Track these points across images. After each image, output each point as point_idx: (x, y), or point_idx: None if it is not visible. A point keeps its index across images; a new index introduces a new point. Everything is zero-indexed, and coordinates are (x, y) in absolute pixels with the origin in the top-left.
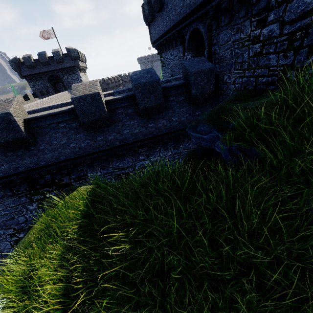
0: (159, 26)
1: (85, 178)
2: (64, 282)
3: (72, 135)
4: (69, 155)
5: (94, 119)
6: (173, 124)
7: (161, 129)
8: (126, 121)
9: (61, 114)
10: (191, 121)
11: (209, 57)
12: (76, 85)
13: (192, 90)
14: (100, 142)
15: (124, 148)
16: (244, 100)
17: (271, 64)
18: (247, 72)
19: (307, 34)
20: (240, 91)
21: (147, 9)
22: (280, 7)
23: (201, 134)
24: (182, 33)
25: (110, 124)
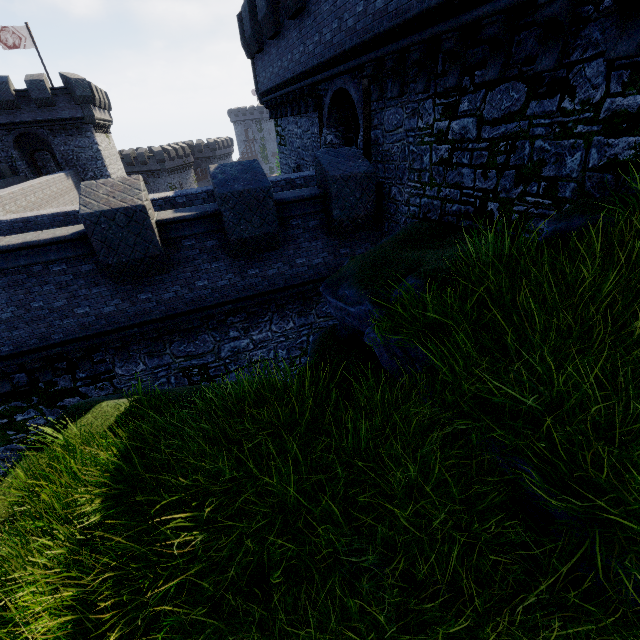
0: (273, 65)
1: (109, 378)
2: (73, 609)
3: (81, 289)
4: (74, 331)
5: (133, 258)
6: (297, 271)
7: (273, 280)
8: (202, 262)
9: (56, 245)
10: (333, 265)
11: (366, 148)
12: (91, 184)
13: (334, 211)
14: (146, 303)
15: (198, 316)
16: (420, 242)
17: (465, 184)
18: (428, 189)
19: (514, 148)
20: (416, 223)
21: (250, 27)
22: (477, 93)
23: (345, 304)
24: (317, 91)
25: (167, 269)
